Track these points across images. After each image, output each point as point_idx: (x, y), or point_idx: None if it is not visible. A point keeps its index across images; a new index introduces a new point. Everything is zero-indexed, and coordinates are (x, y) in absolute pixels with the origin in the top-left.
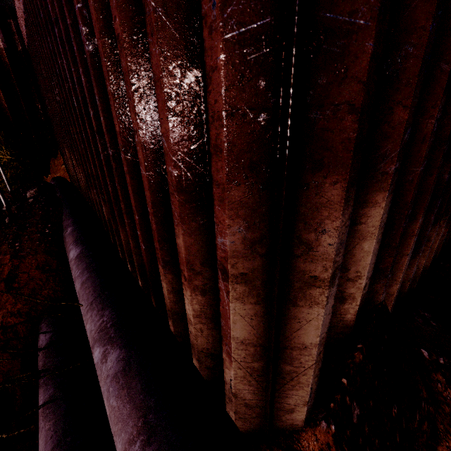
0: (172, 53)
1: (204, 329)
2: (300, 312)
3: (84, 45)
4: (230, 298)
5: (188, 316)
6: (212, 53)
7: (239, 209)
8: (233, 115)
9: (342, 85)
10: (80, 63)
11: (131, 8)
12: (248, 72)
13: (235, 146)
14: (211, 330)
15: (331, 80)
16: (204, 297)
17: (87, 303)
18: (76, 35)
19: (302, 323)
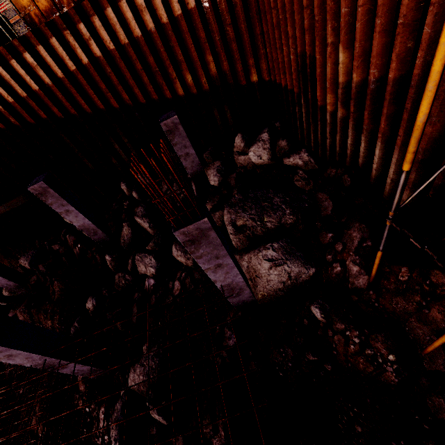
0: None
1: None
2: None
3: None
4: None
5: None
6: None
7: None
8: None
9: None
10: None
11: None
12: None
13: None
14: None
15: None
16: None
17: None
18: None
19: None
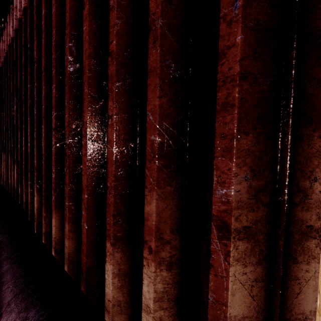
0: (169, 54)
1: (164, 317)
2: (299, 270)
3: (66, 67)
4: (230, 260)
5: (145, 301)
6: (229, 37)
7: (247, 157)
8: (247, 77)
9: (320, 67)
10: (55, 81)
11: (126, 37)
12: (260, 49)
13: (246, 102)
14: (172, 318)
15: (314, 63)
16: (169, 271)
17: (2, 304)
18: (57, 64)
19: (302, 285)
